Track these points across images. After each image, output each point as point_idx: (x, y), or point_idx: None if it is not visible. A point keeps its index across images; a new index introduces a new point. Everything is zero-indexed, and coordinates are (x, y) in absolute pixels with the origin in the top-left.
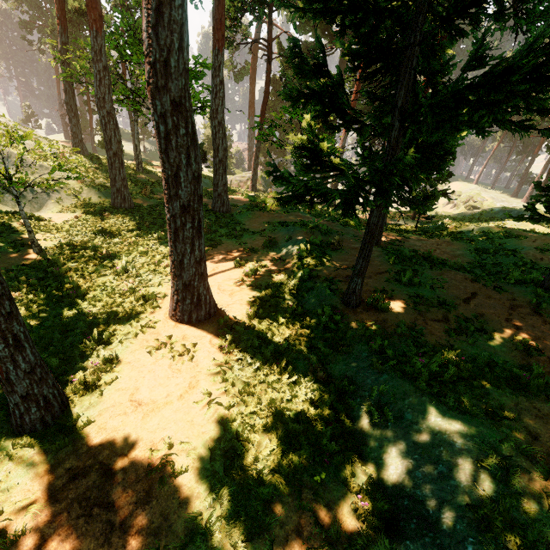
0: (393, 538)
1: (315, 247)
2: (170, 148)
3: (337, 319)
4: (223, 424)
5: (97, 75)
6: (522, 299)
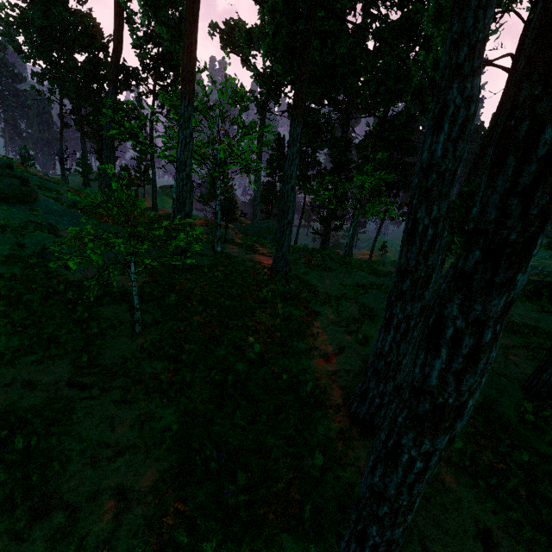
0: None
1: None
2: (432, 250)
3: (546, 417)
4: None
5: (183, 140)
6: None
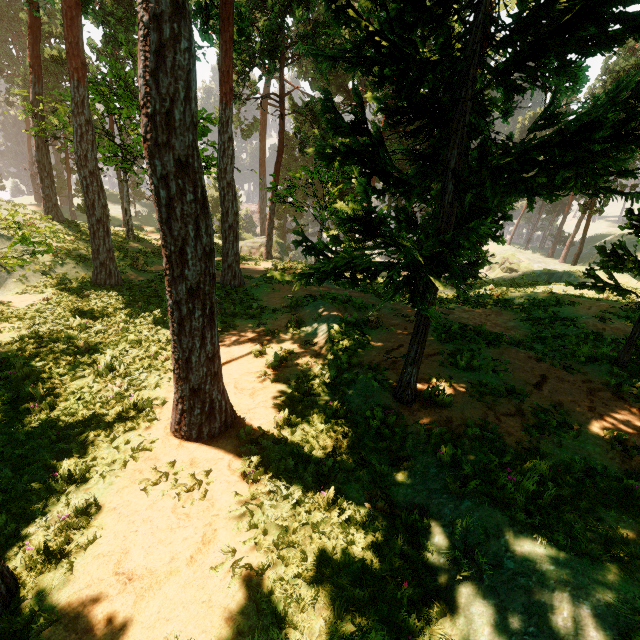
0: None
1: (351, 327)
2: (174, 217)
3: (391, 421)
4: (255, 600)
5: (78, 129)
6: (599, 380)
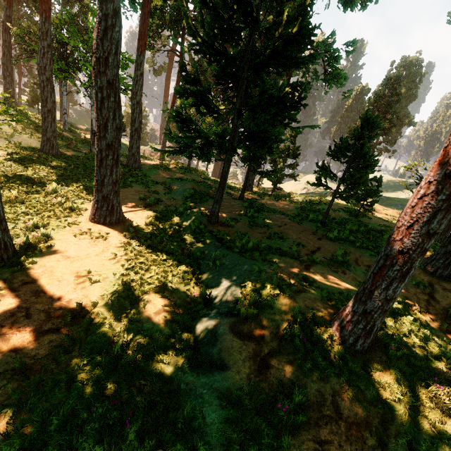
0: (207, 306)
1: (198, 193)
2: (103, 107)
3: (202, 227)
4: (123, 266)
5: (42, 49)
6: (310, 228)
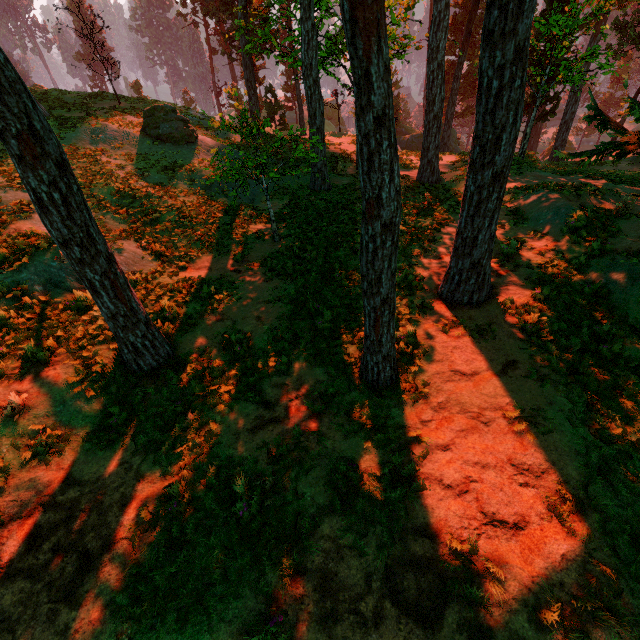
0: None
1: (595, 215)
2: (499, 106)
3: None
4: (567, 397)
5: (305, 37)
6: None
